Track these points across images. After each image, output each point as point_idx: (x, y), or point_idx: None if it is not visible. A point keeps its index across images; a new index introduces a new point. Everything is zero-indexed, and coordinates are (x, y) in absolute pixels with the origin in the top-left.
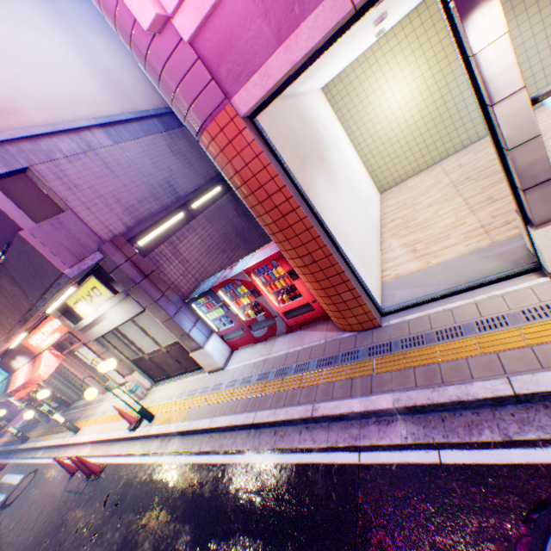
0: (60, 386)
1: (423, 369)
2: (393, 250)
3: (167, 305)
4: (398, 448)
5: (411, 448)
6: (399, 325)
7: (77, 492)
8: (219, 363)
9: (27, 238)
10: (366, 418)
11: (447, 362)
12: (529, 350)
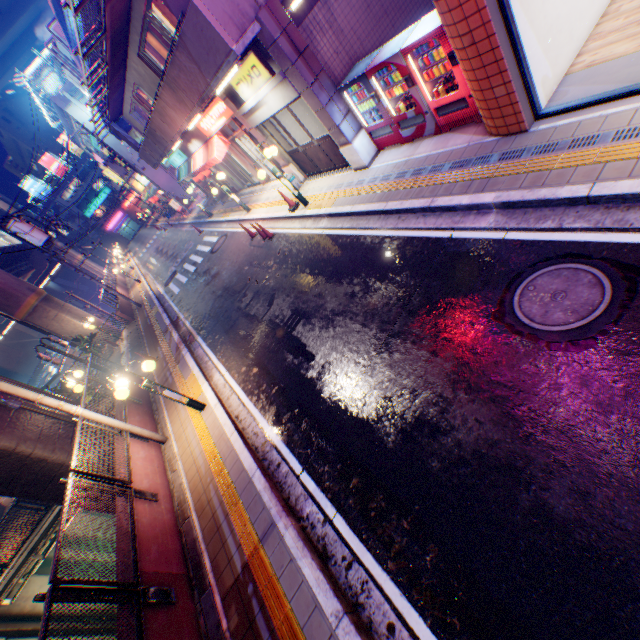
0: (227, 175)
1: (534, 175)
2: (616, 18)
3: (320, 93)
4: (480, 230)
5: (489, 231)
6: (545, 132)
7: (259, 248)
8: (363, 162)
9: (199, 8)
10: (469, 212)
11: (558, 170)
12: (634, 163)
